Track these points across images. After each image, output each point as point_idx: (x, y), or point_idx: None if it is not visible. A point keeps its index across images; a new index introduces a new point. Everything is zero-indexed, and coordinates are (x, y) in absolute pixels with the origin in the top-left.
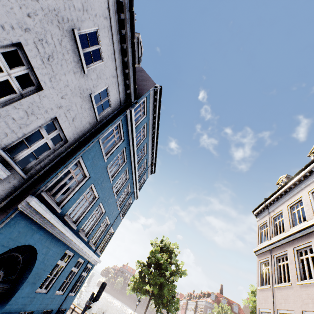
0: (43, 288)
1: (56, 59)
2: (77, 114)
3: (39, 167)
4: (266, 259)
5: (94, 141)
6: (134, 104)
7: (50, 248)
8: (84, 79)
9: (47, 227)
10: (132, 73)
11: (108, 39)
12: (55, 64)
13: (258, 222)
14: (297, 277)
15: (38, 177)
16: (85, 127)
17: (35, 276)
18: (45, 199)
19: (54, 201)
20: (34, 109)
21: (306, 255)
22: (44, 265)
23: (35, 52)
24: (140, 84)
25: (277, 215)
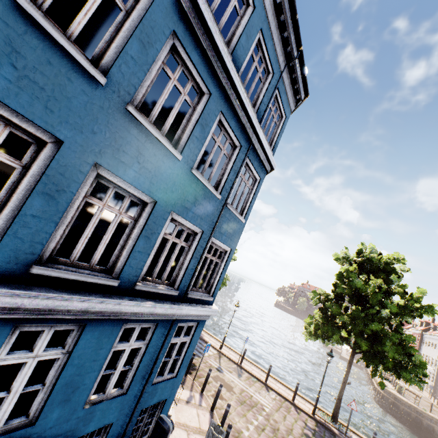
0: (4, 423)
1: None
2: None
3: None
4: None
5: None
6: None
7: None
8: None
9: None
10: None
11: None
12: None
13: None
14: None
15: None
16: None
17: None
18: None
19: None
20: None
21: None
22: None
23: None
24: None
25: None
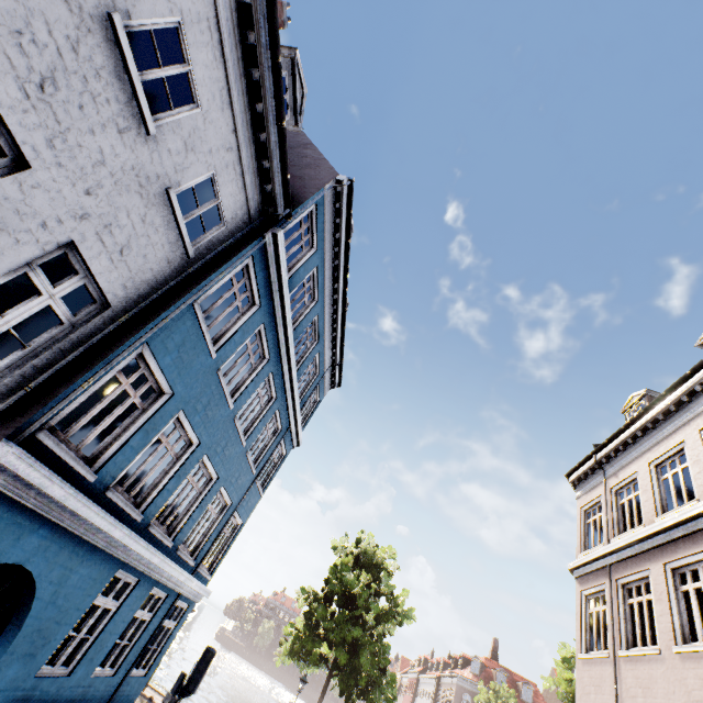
0: (60, 665)
1: (65, 89)
2: (134, 236)
3: (30, 368)
4: (599, 588)
5: (182, 306)
6: (285, 221)
7: (72, 567)
8: (149, 150)
9: (58, 519)
10: (277, 142)
11: (211, 50)
12: (62, 101)
13: (580, 500)
14: (673, 636)
15: (30, 394)
16: (156, 272)
17: (32, 638)
18: (49, 450)
19: (77, 453)
20: (6, 217)
21: (696, 583)
22: (58, 611)
23: (0, 64)
24: (301, 175)
25: (626, 484)
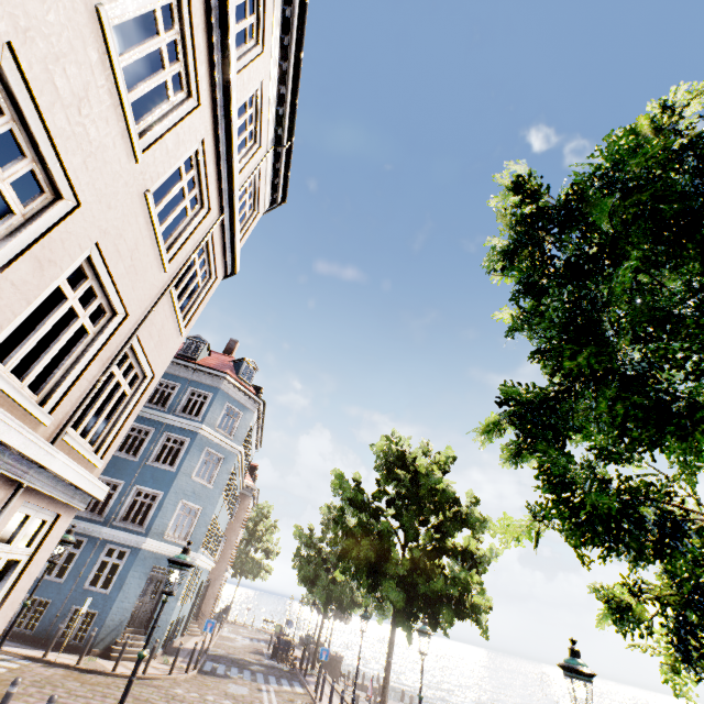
0: None
1: None
2: None
3: None
4: None
5: None
6: None
7: None
8: None
9: None
10: None
11: None
12: None
13: None
14: None
15: None
16: None
17: None
18: None
19: None
20: None
21: None
22: None
23: None
24: None
25: None
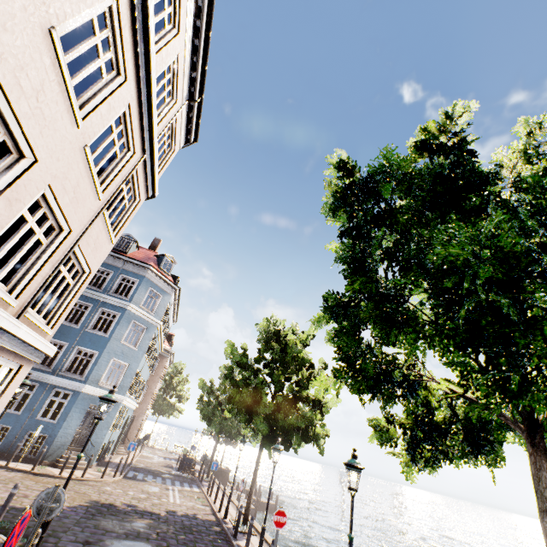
0: None
1: None
2: None
3: None
4: None
5: None
6: None
7: None
8: None
9: None
10: None
11: None
12: None
13: None
14: None
15: None
16: None
17: None
18: None
19: None
20: None
21: None
22: None
23: None
24: None
25: None
